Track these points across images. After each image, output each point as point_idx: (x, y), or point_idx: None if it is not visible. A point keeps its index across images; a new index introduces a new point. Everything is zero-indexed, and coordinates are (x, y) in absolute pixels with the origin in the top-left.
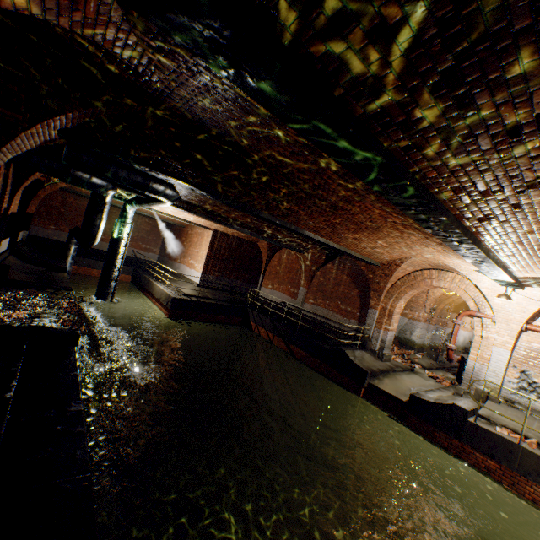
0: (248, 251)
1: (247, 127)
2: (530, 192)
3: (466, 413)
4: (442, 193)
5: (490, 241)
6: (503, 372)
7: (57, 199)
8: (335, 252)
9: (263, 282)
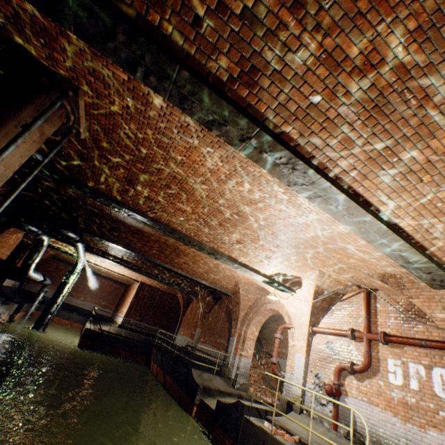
0: (168, 301)
1: (49, 179)
2: (138, 188)
3: (243, 407)
4: (112, 194)
5: (187, 232)
6: (302, 377)
7: (53, 266)
8: (217, 293)
9: (179, 329)
